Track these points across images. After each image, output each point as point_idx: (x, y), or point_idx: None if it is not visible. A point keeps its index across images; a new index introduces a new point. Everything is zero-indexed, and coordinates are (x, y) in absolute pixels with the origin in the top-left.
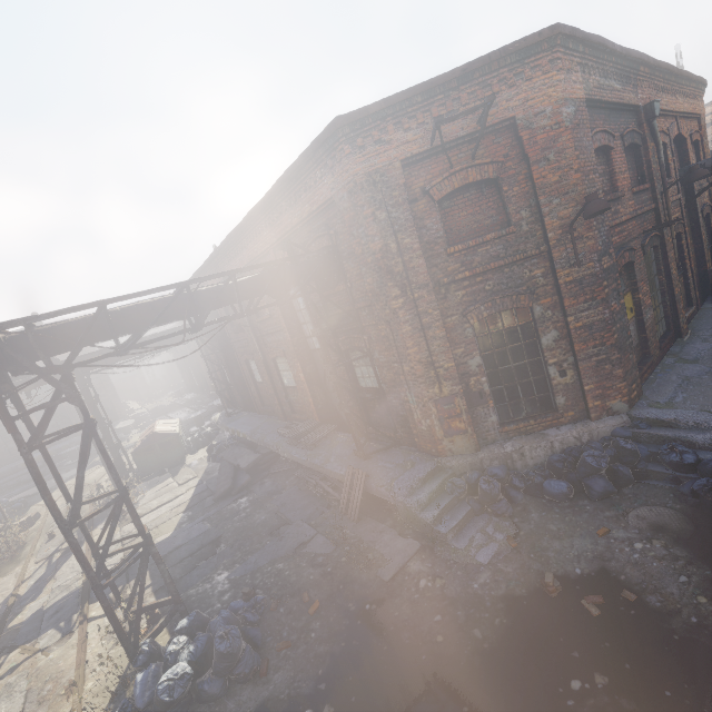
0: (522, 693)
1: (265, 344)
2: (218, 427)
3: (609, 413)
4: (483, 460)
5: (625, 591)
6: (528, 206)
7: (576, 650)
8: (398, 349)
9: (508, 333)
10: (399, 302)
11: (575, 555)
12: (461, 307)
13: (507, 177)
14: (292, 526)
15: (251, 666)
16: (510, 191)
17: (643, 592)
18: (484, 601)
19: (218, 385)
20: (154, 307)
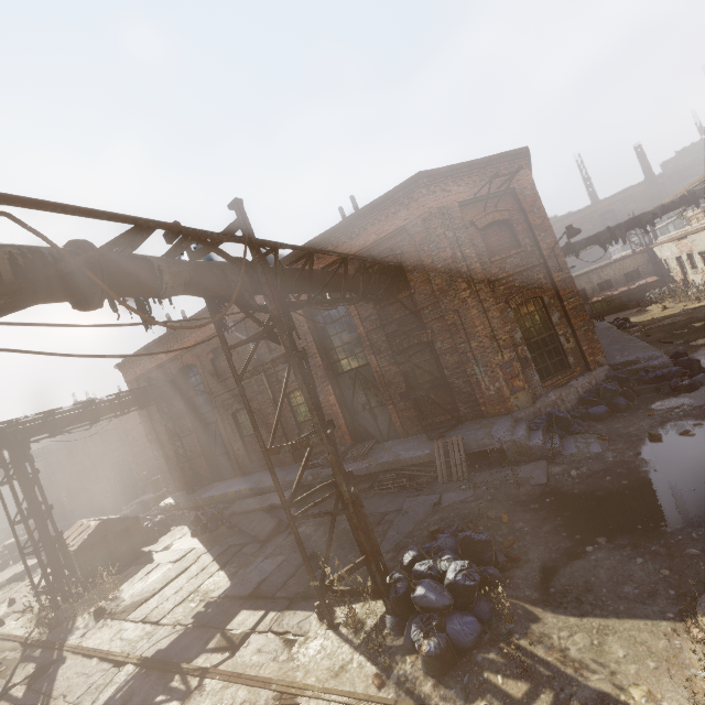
0: (704, 470)
1: (278, 380)
2: (171, 513)
3: (598, 365)
4: (540, 408)
5: (695, 424)
6: (528, 237)
7: (704, 448)
8: (466, 330)
9: (532, 316)
10: (467, 292)
11: (649, 427)
12: (503, 297)
13: (514, 220)
14: (406, 503)
15: (504, 557)
16: (517, 228)
17: (703, 421)
18: (626, 460)
19: (165, 465)
20: (320, 273)
